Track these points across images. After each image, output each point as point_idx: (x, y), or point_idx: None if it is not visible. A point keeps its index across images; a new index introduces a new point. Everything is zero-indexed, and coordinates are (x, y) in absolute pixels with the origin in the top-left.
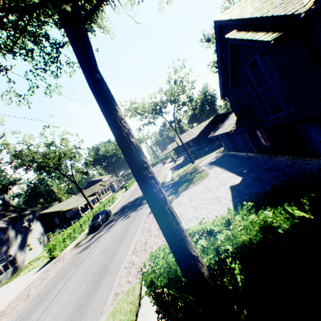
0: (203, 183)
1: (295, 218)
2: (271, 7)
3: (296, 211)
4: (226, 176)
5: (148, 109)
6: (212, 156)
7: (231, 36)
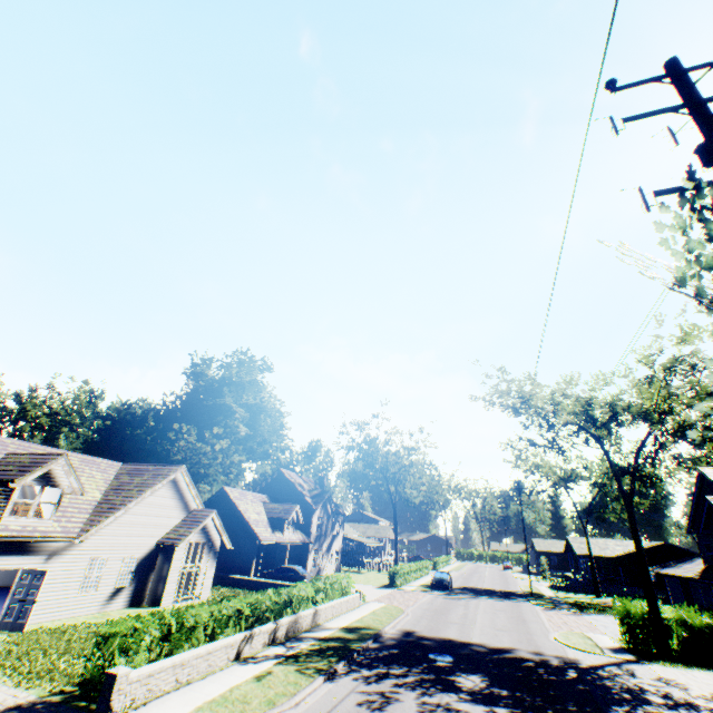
0: None
1: None
2: None
3: None
4: None
5: (551, 472)
6: None
7: (710, 500)
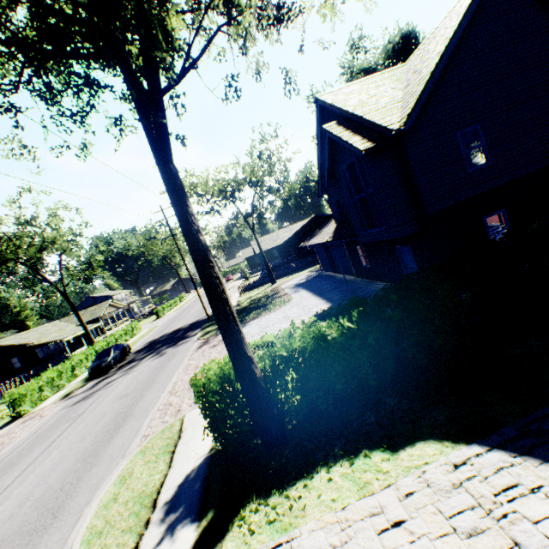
0: (282, 311)
1: (345, 329)
2: (374, 107)
3: (346, 322)
4: (313, 303)
5: (213, 188)
6: (303, 275)
7: (330, 129)
